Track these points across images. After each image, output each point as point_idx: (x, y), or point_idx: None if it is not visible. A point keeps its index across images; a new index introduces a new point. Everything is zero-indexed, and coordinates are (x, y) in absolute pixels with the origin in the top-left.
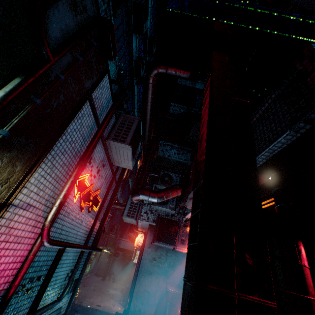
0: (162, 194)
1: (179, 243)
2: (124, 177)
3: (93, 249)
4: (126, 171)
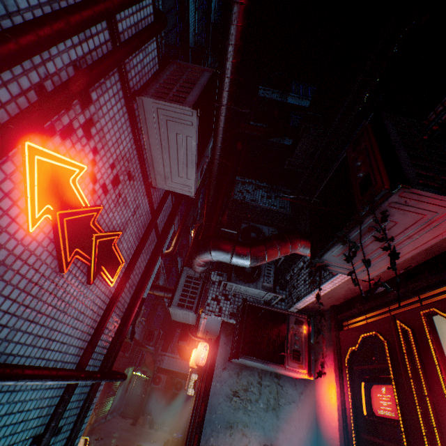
0: (260, 248)
1: (291, 360)
2: (171, 249)
3: (101, 378)
4: (174, 239)
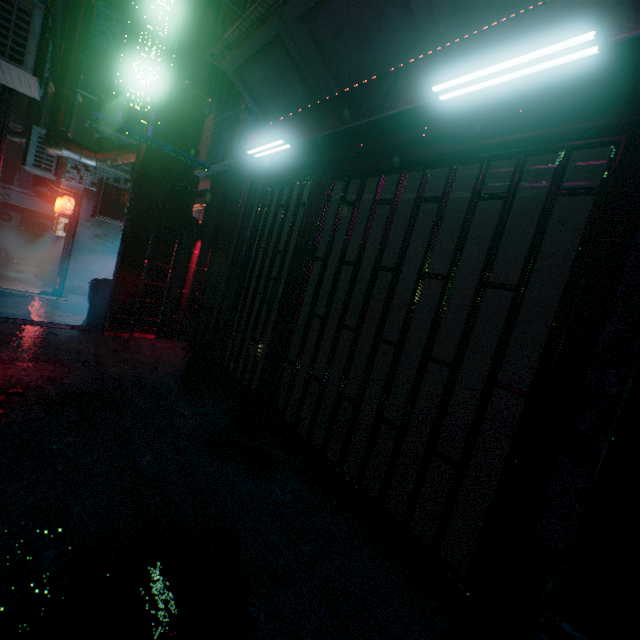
0: (105, 157)
1: None
2: None
3: None
4: None
